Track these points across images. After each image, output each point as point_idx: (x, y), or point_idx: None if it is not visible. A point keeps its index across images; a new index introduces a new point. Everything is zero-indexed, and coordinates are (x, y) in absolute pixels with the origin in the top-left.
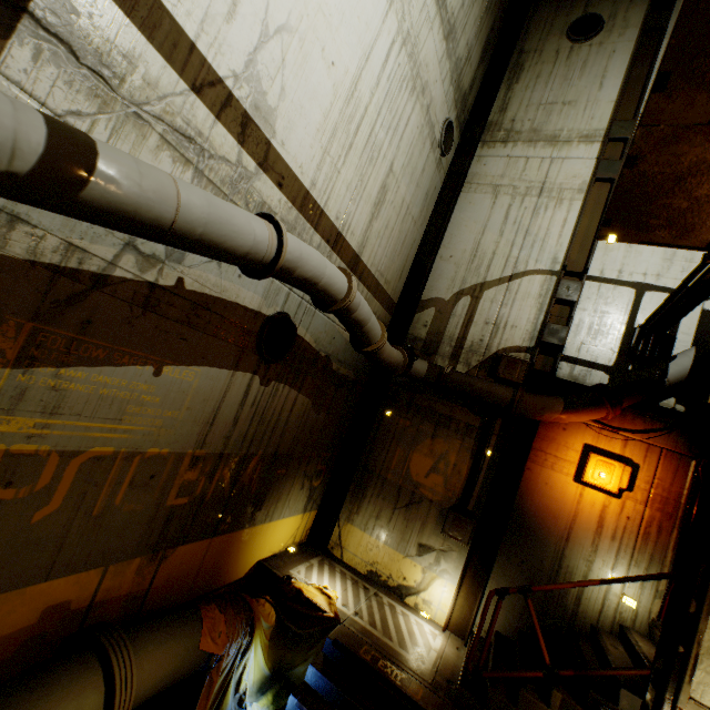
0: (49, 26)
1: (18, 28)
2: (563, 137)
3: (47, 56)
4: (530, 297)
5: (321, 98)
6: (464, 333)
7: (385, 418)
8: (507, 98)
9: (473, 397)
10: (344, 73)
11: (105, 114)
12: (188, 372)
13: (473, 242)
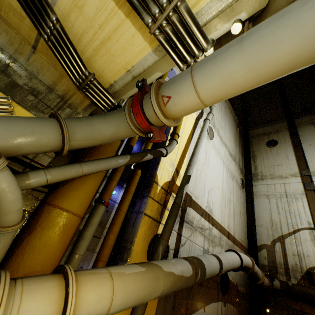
0: (186, 220)
1: (183, 224)
2: (283, 175)
3: (186, 227)
4: (307, 240)
5: (218, 198)
6: (285, 260)
7: (267, 314)
8: (255, 165)
9: (310, 299)
10: (220, 188)
11: (192, 233)
12: (209, 307)
13: (268, 217)
